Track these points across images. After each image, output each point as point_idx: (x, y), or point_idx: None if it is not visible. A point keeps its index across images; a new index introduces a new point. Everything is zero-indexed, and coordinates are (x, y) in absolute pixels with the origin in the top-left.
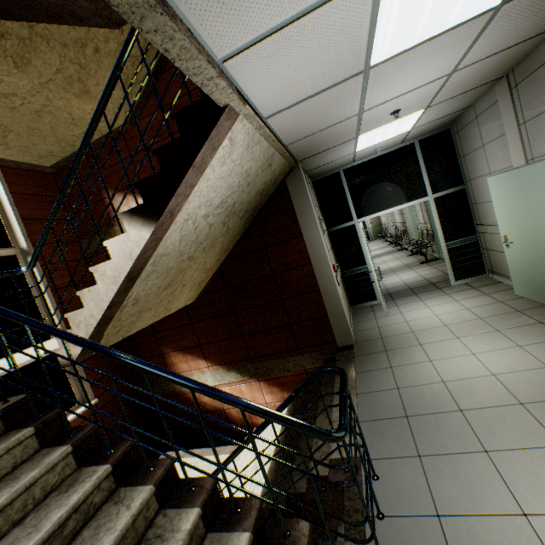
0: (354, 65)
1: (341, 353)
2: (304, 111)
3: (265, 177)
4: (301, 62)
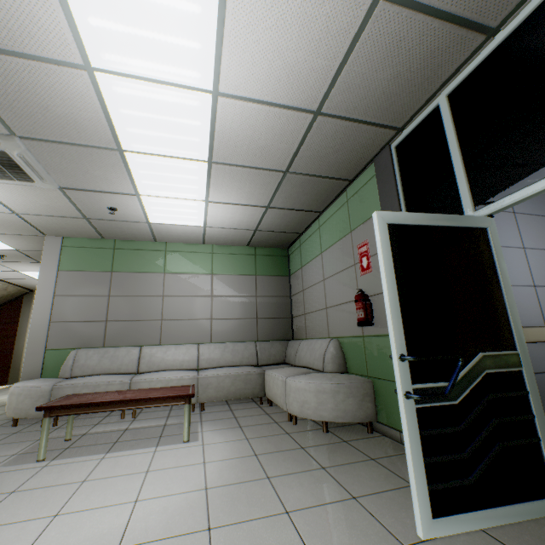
0: (30, 278)
1: (4, 386)
2: (18, 280)
3: (3, 293)
4: (6, 274)
